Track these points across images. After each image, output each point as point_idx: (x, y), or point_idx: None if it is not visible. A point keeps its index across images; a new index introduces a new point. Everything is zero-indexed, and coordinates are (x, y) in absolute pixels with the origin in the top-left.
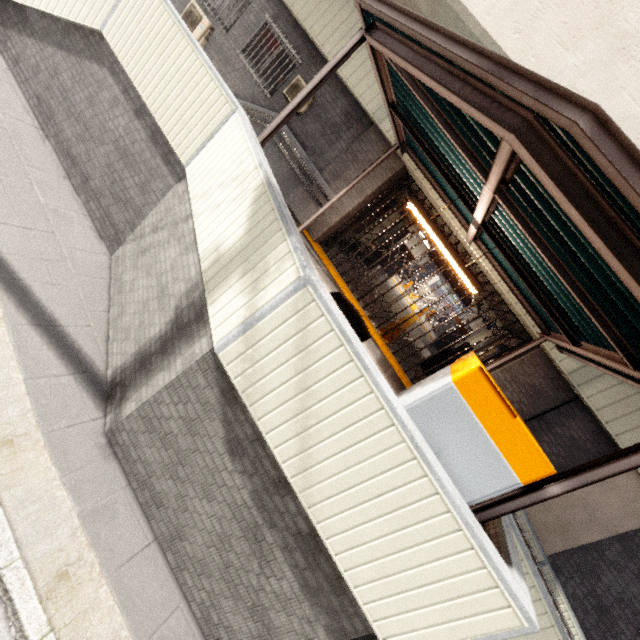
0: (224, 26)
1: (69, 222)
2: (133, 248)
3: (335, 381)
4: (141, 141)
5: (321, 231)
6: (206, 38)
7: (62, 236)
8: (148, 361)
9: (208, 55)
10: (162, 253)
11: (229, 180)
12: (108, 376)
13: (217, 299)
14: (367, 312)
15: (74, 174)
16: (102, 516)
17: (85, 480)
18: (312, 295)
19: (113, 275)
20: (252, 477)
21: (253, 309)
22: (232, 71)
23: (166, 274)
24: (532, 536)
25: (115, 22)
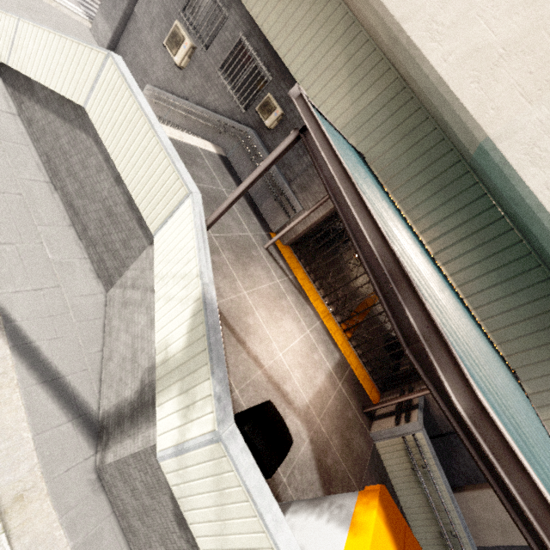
0: (204, 44)
1: (72, 270)
2: (119, 295)
3: (244, 525)
4: (121, 204)
5: (290, 238)
6: (189, 56)
7: (66, 287)
8: (122, 421)
9: (192, 71)
10: (136, 315)
11: (179, 275)
12: (99, 415)
13: (162, 404)
14: (332, 307)
15: (76, 222)
16: (91, 545)
17: (78, 516)
18: (224, 451)
19: (107, 314)
20: (193, 548)
21: (183, 437)
22: (212, 86)
23: (137, 340)
24: (468, 542)
25: (94, 101)
